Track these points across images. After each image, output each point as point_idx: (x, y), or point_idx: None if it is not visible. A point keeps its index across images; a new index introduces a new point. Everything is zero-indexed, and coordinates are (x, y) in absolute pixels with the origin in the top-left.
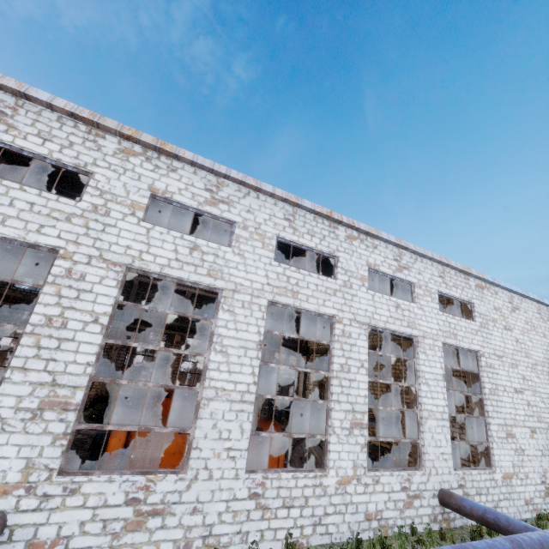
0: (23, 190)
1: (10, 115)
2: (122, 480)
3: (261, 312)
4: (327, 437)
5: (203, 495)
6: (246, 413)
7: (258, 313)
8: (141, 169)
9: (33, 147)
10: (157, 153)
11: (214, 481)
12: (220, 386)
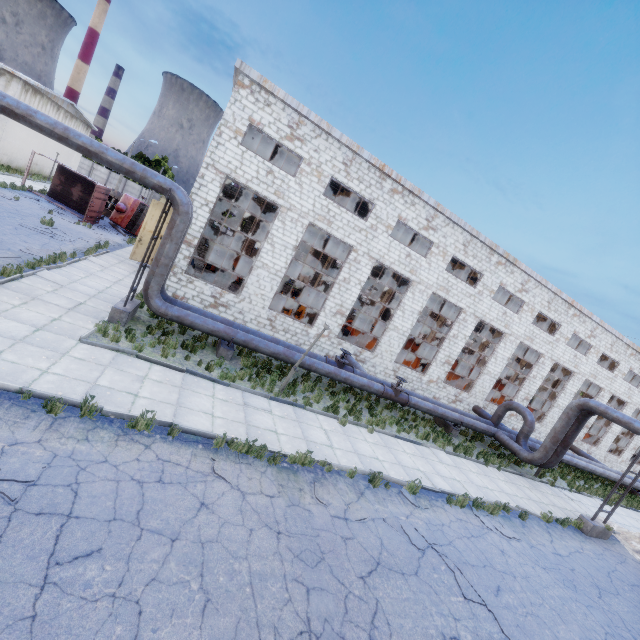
0: (605, 370)
1: (613, 345)
2: (588, 445)
3: (632, 411)
4: (624, 449)
5: (597, 453)
6: (613, 438)
7: (632, 411)
8: (631, 360)
9: (612, 356)
10: (638, 353)
11: (600, 451)
12: (613, 430)
